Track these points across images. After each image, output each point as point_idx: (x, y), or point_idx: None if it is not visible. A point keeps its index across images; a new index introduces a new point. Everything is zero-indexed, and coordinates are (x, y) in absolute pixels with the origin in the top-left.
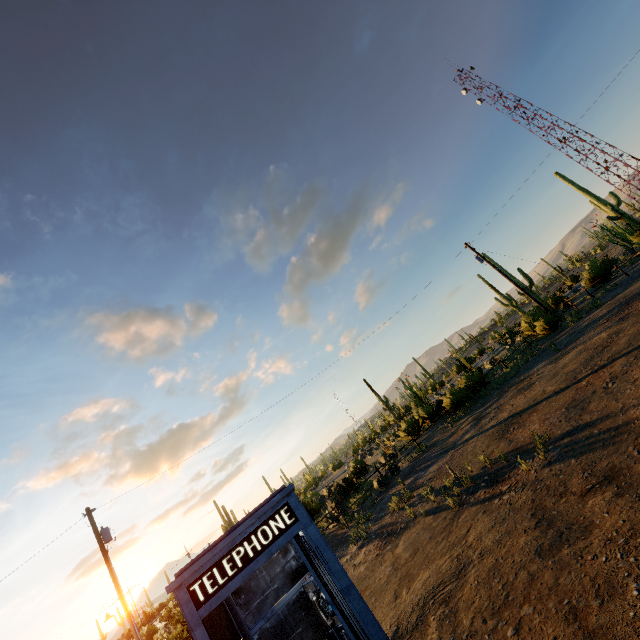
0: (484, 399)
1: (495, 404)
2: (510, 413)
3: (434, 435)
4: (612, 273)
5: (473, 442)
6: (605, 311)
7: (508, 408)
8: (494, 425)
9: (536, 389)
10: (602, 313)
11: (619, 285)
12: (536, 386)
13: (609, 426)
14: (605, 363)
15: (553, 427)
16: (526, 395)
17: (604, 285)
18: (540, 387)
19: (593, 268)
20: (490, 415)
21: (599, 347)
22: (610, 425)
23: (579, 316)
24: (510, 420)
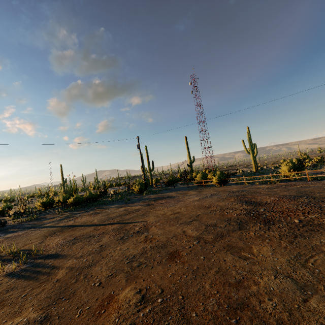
0: (87, 207)
1: (82, 213)
2: (72, 223)
3: (50, 213)
4: (174, 183)
5: (41, 230)
6: (154, 197)
7: (78, 220)
8: (60, 226)
9: (94, 217)
10: (152, 197)
11: (169, 189)
12: (97, 215)
13: (56, 264)
14: (115, 222)
15: (55, 246)
16: (89, 218)
17: (169, 186)
18: (96, 217)
19: (172, 178)
20: (71, 218)
21: (129, 212)
22: (57, 263)
23: (149, 193)
24: (65, 228)
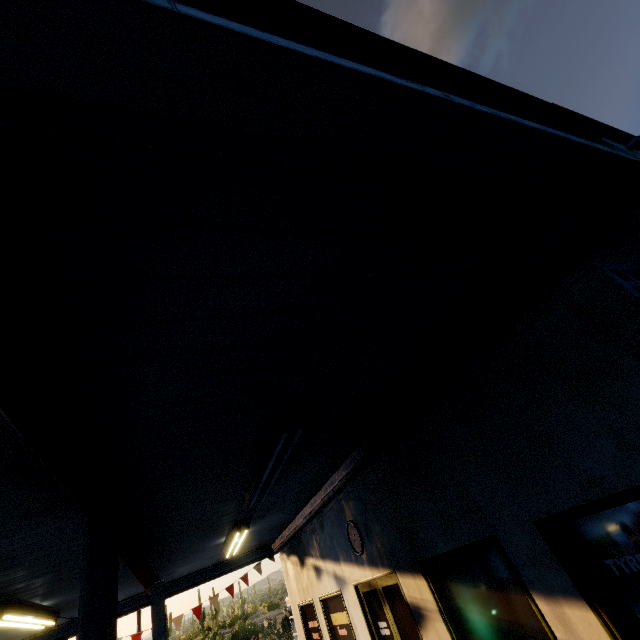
0: None
1: None
2: None
3: None
4: None
5: None
6: None
7: None
8: None
9: None
10: None
11: None
12: None
13: None
14: None
15: None
16: None
17: None
18: None
19: None
20: None
21: None
22: None
23: None
24: None
